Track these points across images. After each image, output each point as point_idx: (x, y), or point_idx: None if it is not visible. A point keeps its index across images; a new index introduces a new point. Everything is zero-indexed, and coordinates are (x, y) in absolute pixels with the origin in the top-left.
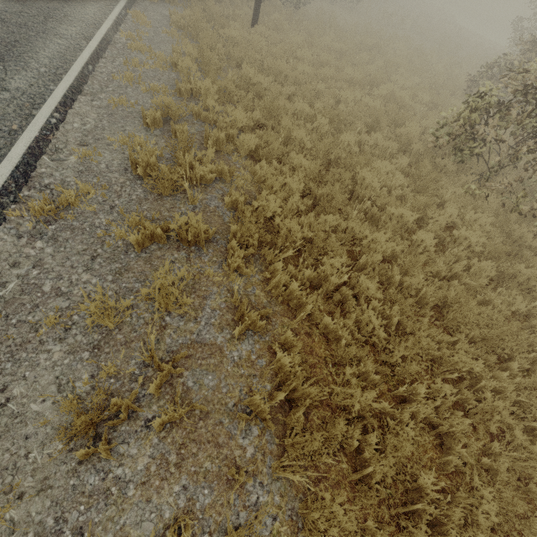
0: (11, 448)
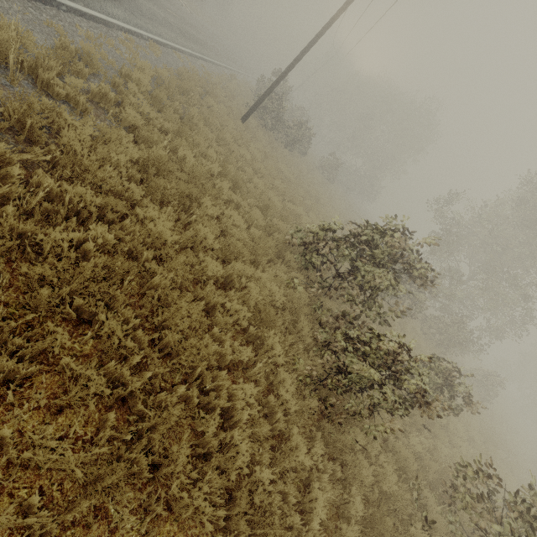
0: None
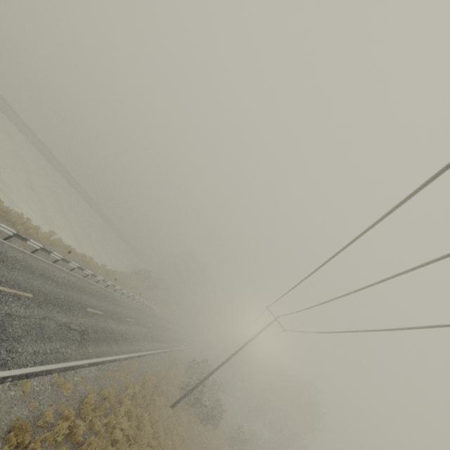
0: (4, 416)
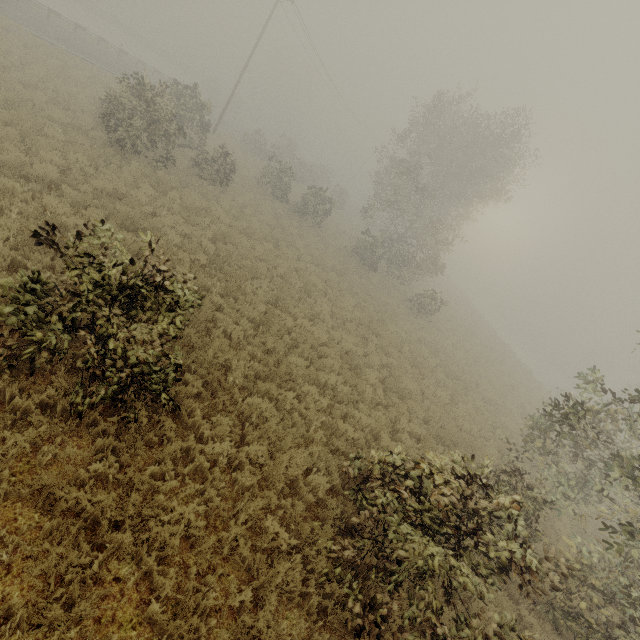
0: None
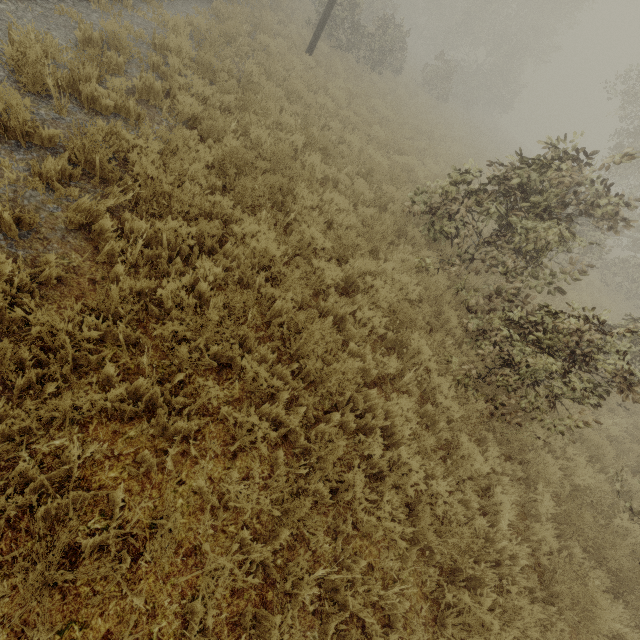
0: None
